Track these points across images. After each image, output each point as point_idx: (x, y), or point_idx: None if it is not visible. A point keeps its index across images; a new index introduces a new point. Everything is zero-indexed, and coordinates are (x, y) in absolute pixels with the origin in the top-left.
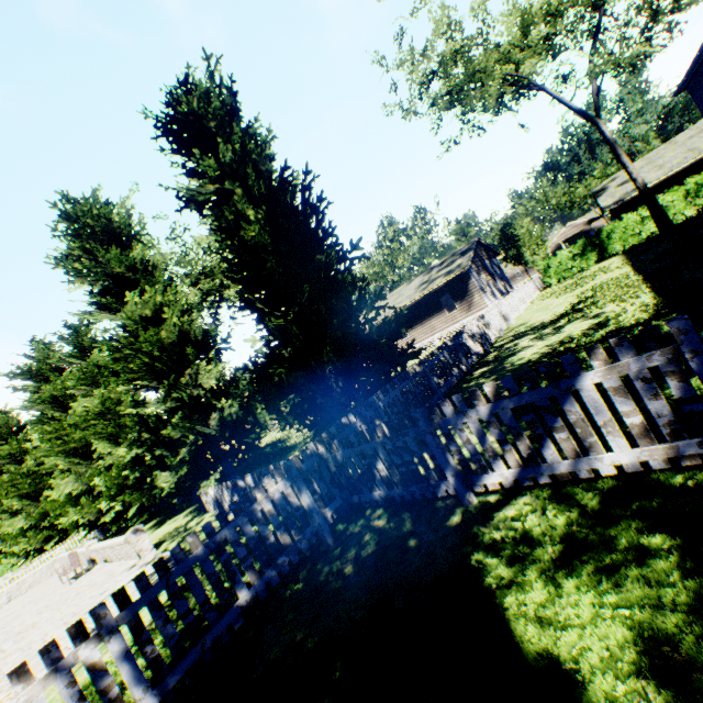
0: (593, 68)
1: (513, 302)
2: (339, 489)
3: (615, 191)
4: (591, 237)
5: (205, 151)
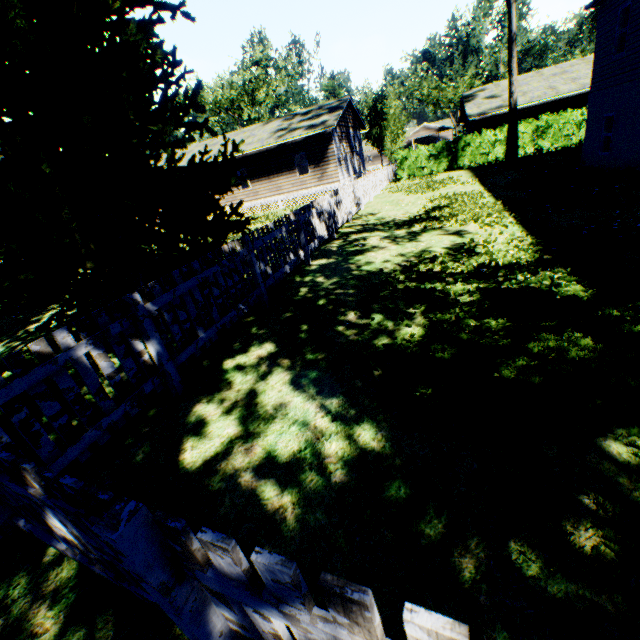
0: None
1: (368, 186)
2: None
3: (482, 103)
4: (451, 142)
5: None
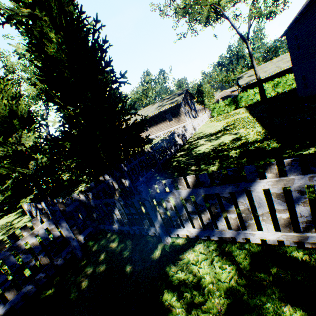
0: (251, 13)
1: (198, 122)
2: (93, 220)
3: (246, 79)
4: (234, 97)
5: None
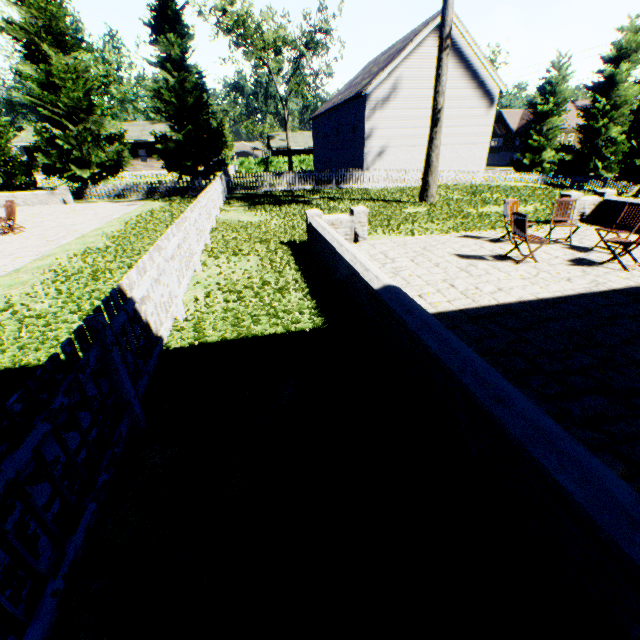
0: (292, 86)
1: (232, 171)
2: None
3: (278, 142)
4: (266, 159)
5: (168, 26)
